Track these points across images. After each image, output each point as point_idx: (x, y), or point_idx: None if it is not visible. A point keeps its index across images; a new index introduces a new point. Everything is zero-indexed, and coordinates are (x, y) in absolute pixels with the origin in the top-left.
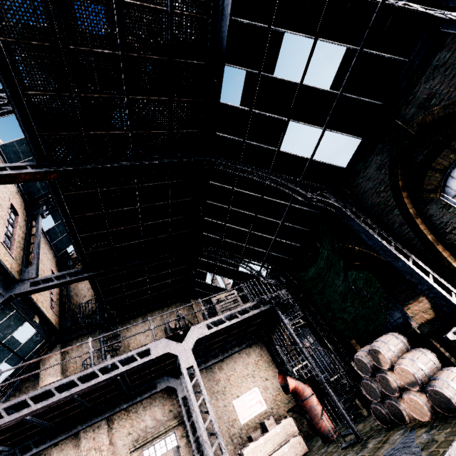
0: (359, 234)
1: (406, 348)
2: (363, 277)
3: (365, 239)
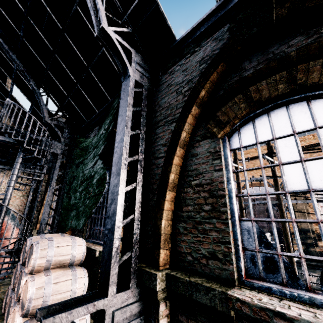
0: (119, 121)
1: (69, 263)
2: (101, 174)
3: (118, 131)
